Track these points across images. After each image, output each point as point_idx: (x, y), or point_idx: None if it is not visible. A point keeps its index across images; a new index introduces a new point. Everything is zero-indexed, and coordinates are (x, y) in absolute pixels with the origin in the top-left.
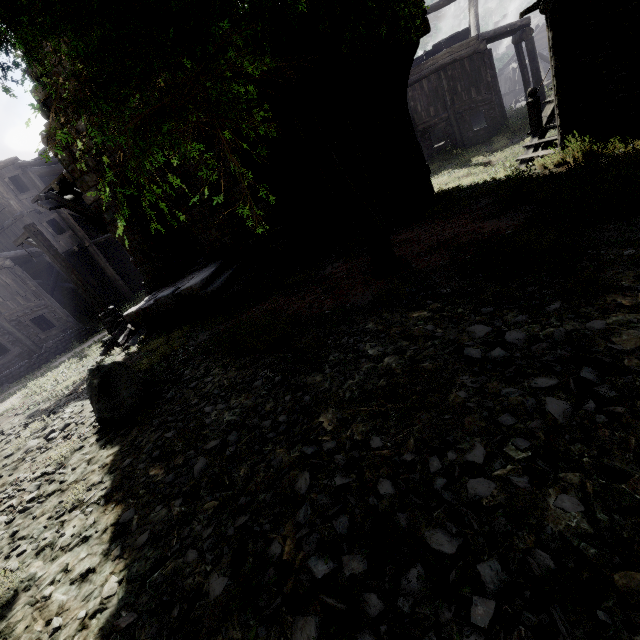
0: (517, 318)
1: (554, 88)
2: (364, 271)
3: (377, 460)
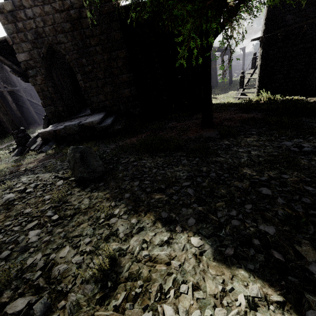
0: (300, 140)
1: (258, 71)
2: (195, 126)
3: (293, 181)
